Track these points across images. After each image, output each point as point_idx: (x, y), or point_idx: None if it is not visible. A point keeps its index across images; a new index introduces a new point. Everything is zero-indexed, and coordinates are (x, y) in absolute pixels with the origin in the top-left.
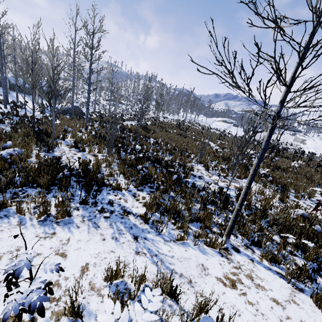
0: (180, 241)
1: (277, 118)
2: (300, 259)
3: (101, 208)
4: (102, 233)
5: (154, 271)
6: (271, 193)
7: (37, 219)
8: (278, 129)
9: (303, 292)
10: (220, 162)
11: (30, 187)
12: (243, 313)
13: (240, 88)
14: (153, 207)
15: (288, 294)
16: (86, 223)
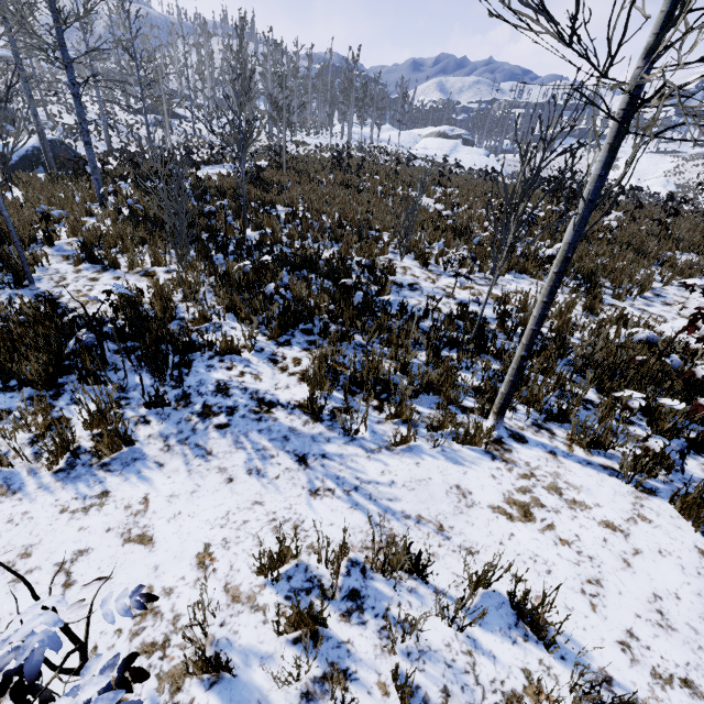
0: (401, 445)
1: (634, 106)
2: (656, 438)
3: (202, 407)
4: (222, 466)
5: (361, 526)
6: (569, 299)
7: (50, 468)
8: (635, 139)
9: (655, 494)
10: (451, 243)
11: (3, 390)
12: (556, 566)
13: (546, 12)
14: (325, 381)
15: (629, 506)
16: (177, 450)
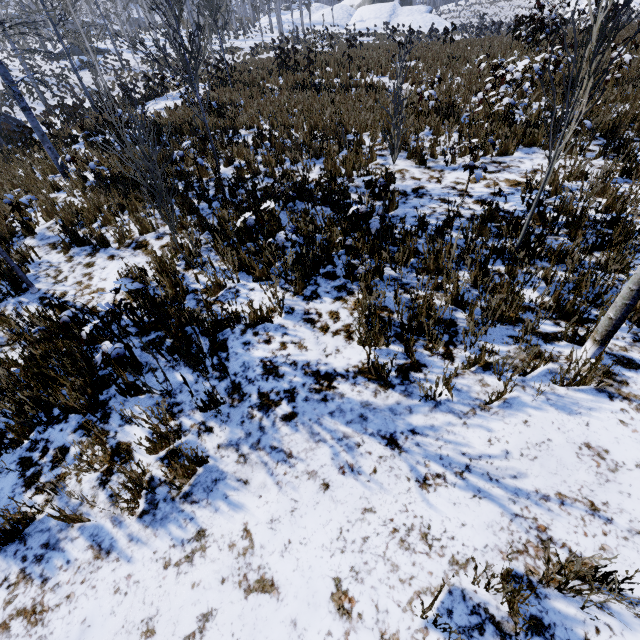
0: (495, 401)
1: None
2: None
3: (259, 397)
4: (309, 469)
5: (498, 520)
6: (604, 166)
7: (133, 513)
8: None
9: None
10: (440, 128)
11: (49, 423)
12: None
13: None
14: (380, 337)
15: None
16: (254, 459)
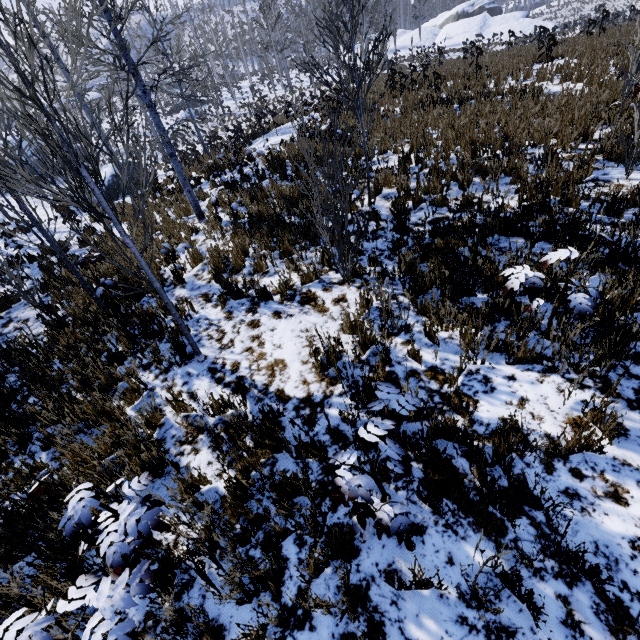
0: None
1: None
2: None
3: None
4: None
5: None
6: None
7: None
8: None
9: None
10: None
11: (285, 624)
12: None
13: None
14: None
15: None
16: None
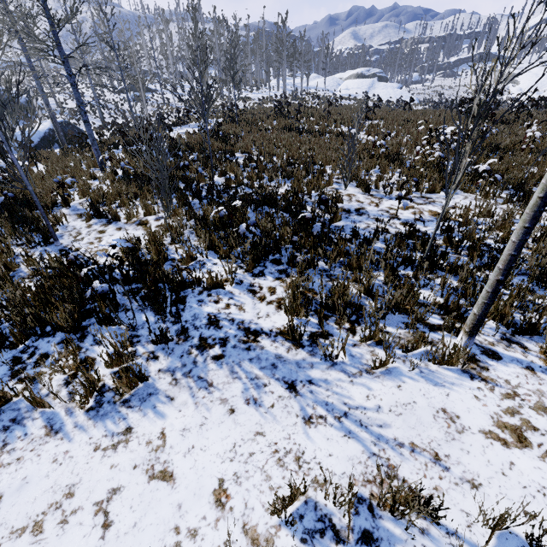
0: (379, 368)
1: None
2: None
3: (199, 340)
4: (223, 397)
5: (359, 456)
6: (507, 209)
7: (83, 407)
8: None
9: None
10: (386, 168)
11: (41, 336)
12: None
13: None
14: (301, 309)
15: None
16: (183, 383)
